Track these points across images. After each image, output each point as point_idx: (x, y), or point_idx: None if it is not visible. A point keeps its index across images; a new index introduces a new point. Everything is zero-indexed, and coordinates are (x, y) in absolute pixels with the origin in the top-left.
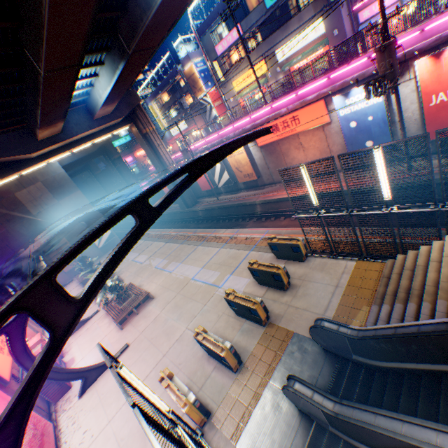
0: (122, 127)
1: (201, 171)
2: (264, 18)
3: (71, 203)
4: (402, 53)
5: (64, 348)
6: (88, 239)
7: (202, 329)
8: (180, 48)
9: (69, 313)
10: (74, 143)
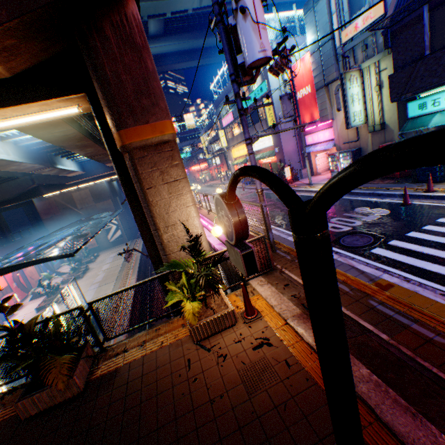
0: None
1: (4, 273)
2: None
3: (103, 206)
4: None
5: (26, 304)
6: None
7: None
8: None
9: None
10: (96, 178)
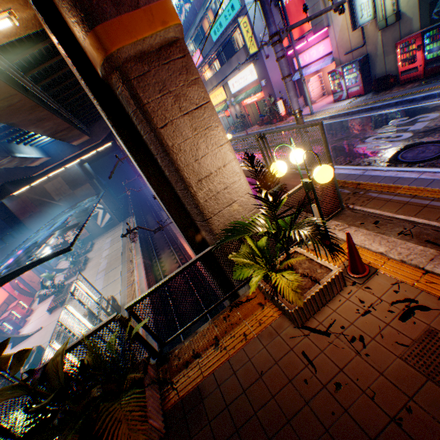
0: (103, 145)
1: None
2: (214, 50)
3: (82, 193)
4: None
5: (35, 308)
6: None
7: (34, 348)
8: None
9: None
10: (65, 162)
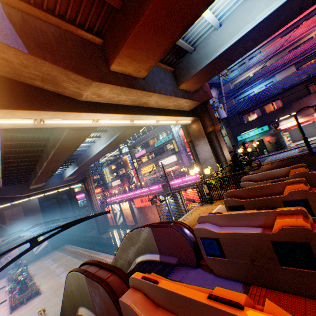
0: (77, 184)
1: (67, 227)
2: (154, 149)
3: (33, 220)
4: (177, 185)
5: None
6: (9, 250)
7: (44, 308)
8: (123, 149)
9: None
10: (48, 190)
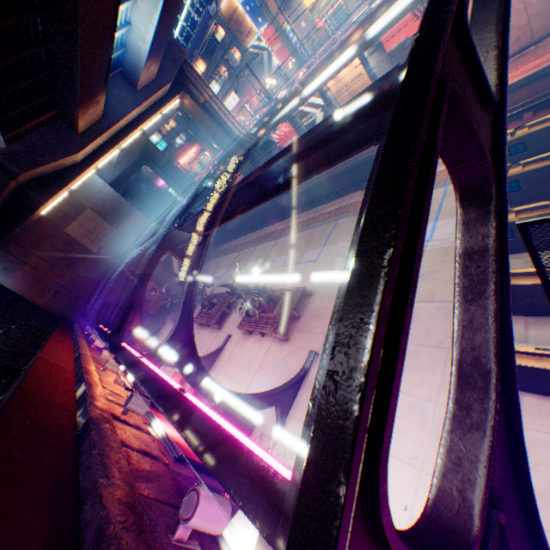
0: (171, 99)
1: None
2: None
3: (132, 229)
4: None
5: None
6: None
7: None
8: None
9: (484, 136)
10: (121, 133)
